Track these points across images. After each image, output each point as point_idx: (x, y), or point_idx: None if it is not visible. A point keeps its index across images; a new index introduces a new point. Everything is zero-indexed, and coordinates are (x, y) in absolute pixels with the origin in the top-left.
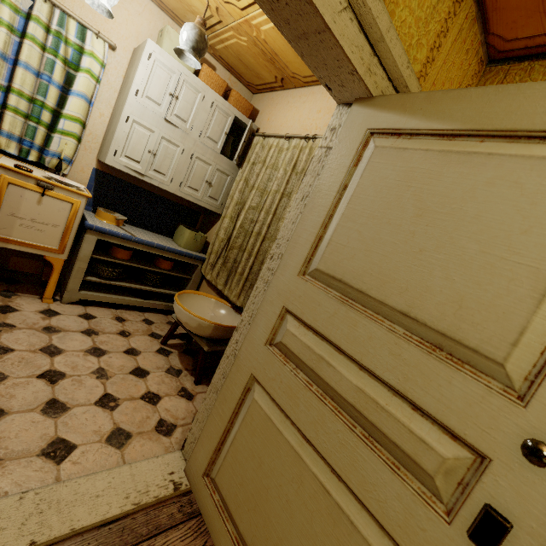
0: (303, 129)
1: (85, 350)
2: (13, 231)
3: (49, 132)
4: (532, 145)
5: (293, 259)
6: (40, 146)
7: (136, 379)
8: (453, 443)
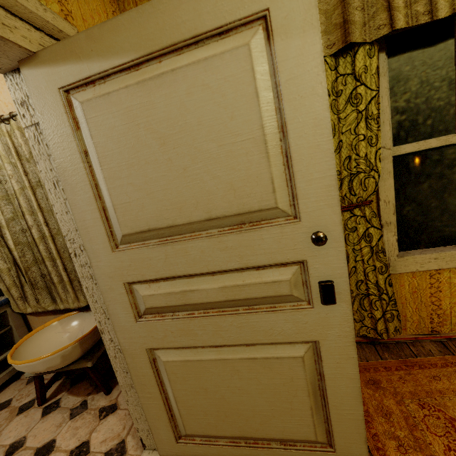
0: None
1: None
2: None
3: None
4: (193, 51)
5: (96, 243)
6: None
7: None
8: (286, 268)
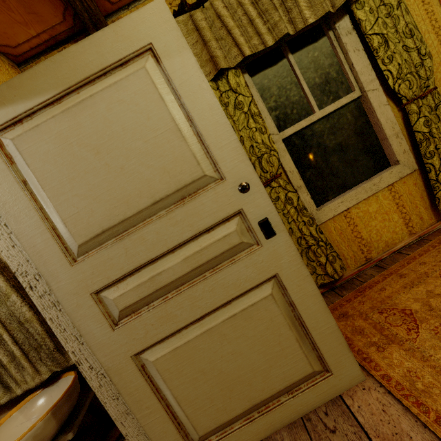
0: None
1: None
2: None
3: None
4: (104, 80)
5: (52, 263)
6: None
7: None
8: (230, 222)
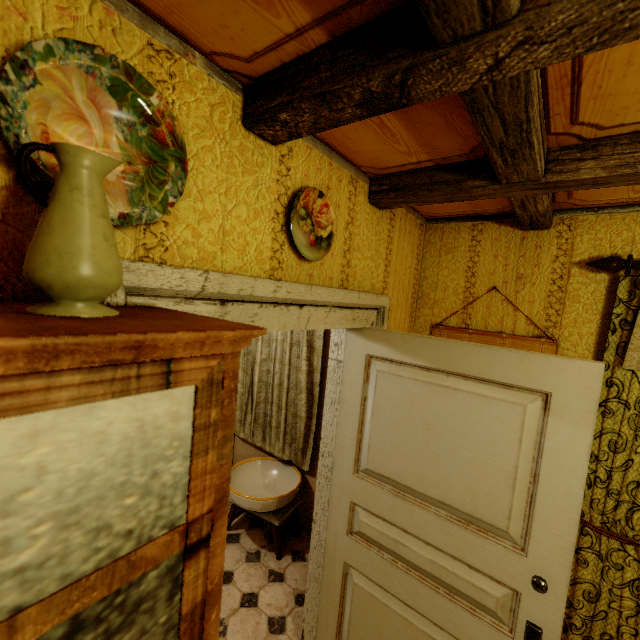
0: None
1: None
2: None
3: None
4: (477, 384)
5: (344, 461)
6: None
7: (225, 587)
8: (499, 585)
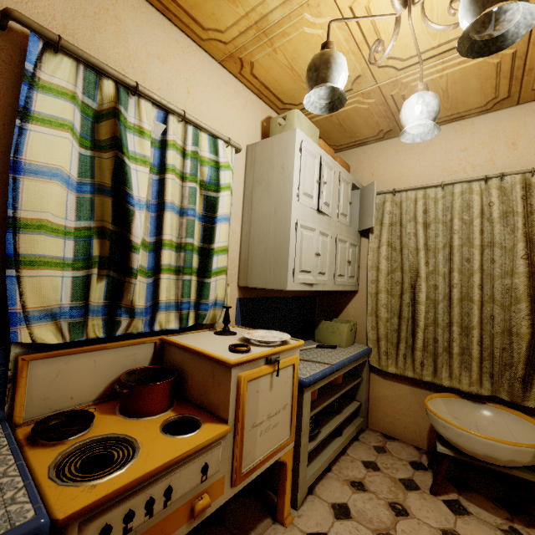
0: (447, 172)
1: None
2: (255, 450)
3: (200, 278)
4: None
5: None
6: (194, 301)
7: None
8: None
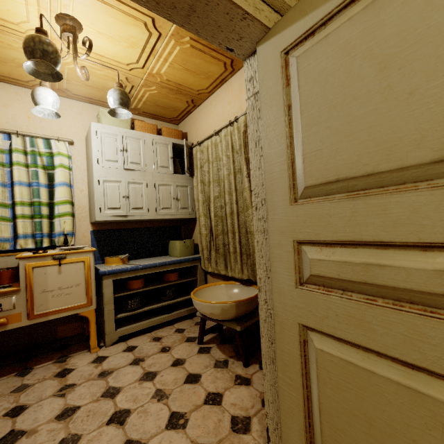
0: (224, 122)
1: (139, 379)
2: (48, 304)
3: (51, 220)
4: None
5: (277, 195)
6: (48, 233)
7: (191, 386)
8: None
